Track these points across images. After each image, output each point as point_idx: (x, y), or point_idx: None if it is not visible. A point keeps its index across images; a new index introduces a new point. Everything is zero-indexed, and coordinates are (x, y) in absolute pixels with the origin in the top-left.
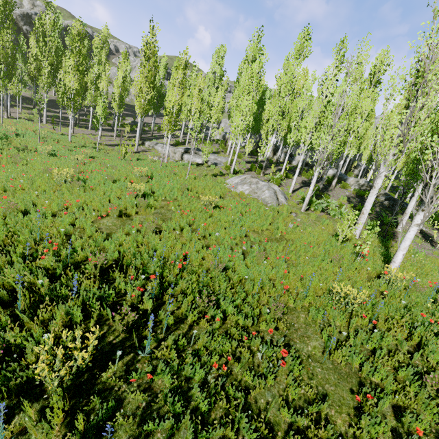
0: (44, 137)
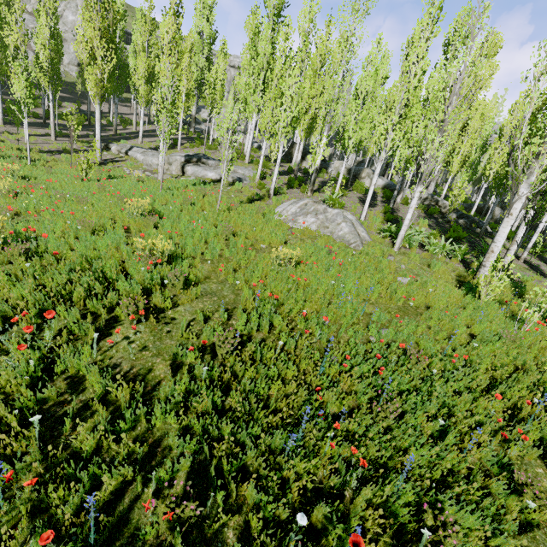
0: None
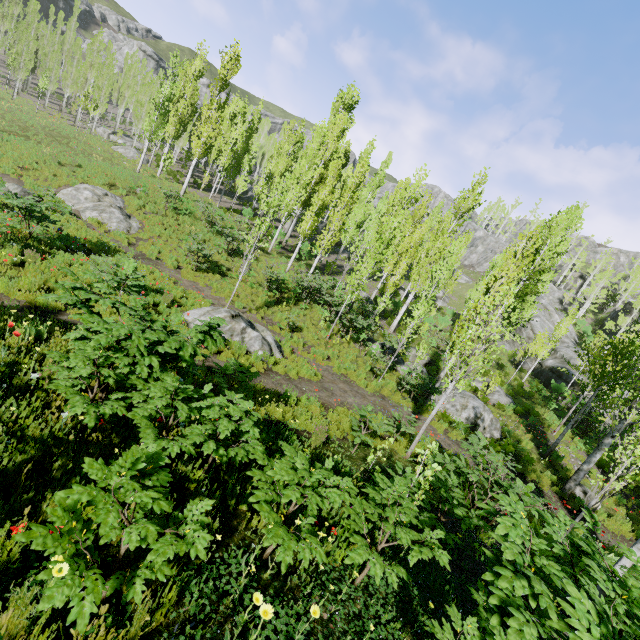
0: None
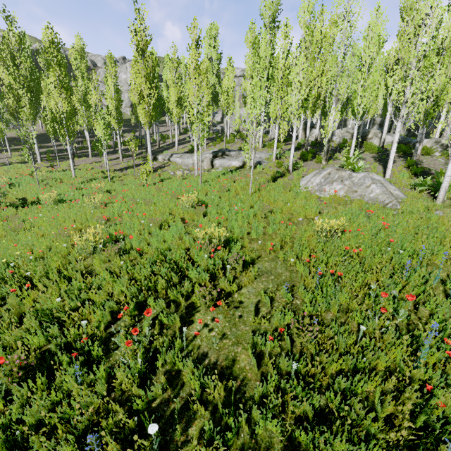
0: (44, 179)
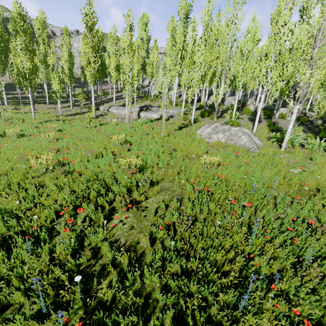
0: (9, 119)
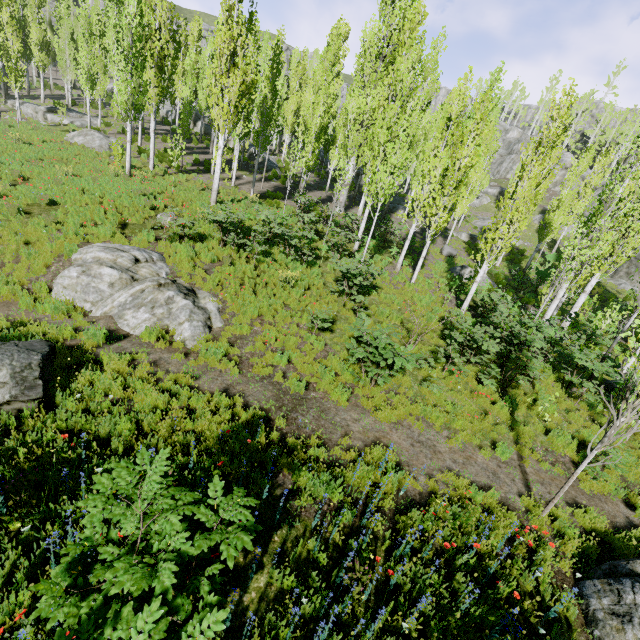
0: None
